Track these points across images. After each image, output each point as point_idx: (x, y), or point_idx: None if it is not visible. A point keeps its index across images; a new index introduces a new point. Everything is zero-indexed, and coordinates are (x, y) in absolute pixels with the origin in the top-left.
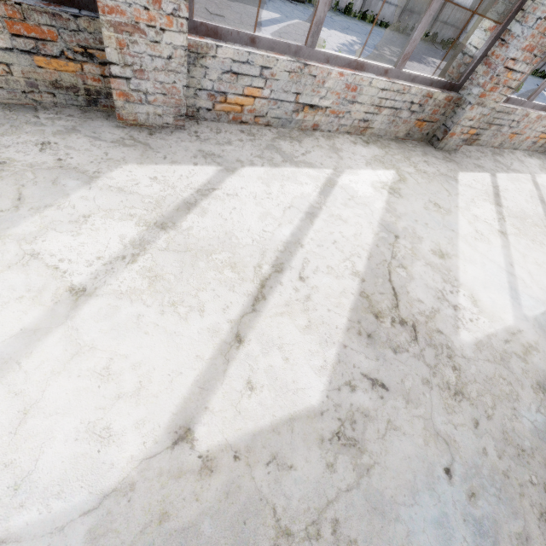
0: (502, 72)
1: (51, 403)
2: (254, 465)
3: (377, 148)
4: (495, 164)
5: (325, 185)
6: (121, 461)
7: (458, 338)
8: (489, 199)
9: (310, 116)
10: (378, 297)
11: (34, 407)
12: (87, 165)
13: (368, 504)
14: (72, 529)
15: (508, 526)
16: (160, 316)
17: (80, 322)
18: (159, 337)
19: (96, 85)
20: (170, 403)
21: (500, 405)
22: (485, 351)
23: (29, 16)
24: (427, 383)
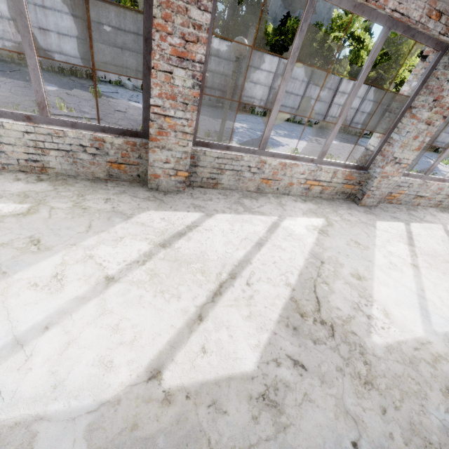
0: (156, 117)
1: None
2: None
3: (48, 185)
4: (230, 205)
5: None
6: None
7: None
8: (156, 238)
9: None
10: None
11: None
12: None
13: None
14: None
15: None
16: None
17: None
18: None
19: None
20: None
21: None
22: None
23: None
24: None
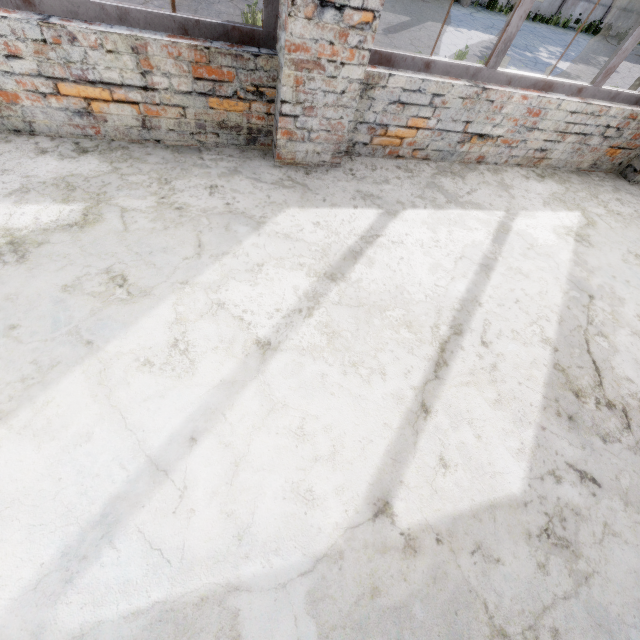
0: None
1: (257, 458)
2: (458, 552)
3: (555, 183)
4: None
5: (498, 231)
6: (327, 526)
7: None
8: None
9: (476, 147)
10: (576, 371)
11: (243, 460)
12: (253, 210)
13: (591, 619)
14: (292, 588)
15: None
16: (343, 376)
17: (270, 377)
18: (345, 399)
19: (259, 124)
20: (365, 472)
21: None
22: None
23: (214, 59)
24: None
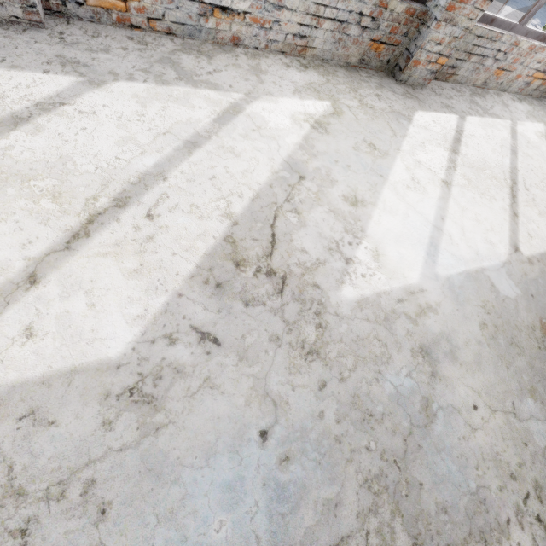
0: None
1: None
2: (1, 419)
3: (317, 74)
4: (470, 105)
5: (226, 111)
6: None
7: (338, 294)
8: (445, 144)
9: (224, 24)
10: (248, 243)
11: None
12: None
13: (144, 465)
14: None
15: (318, 492)
16: None
17: None
18: None
19: None
20: None
21: (362, 368)
22: (368, 309)
23: None
24: (276, 340)
